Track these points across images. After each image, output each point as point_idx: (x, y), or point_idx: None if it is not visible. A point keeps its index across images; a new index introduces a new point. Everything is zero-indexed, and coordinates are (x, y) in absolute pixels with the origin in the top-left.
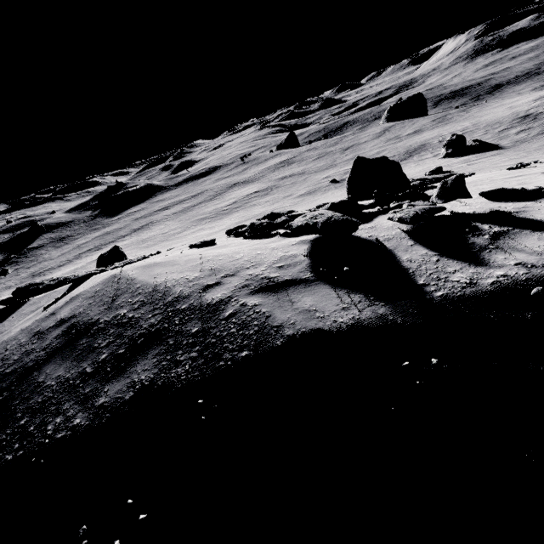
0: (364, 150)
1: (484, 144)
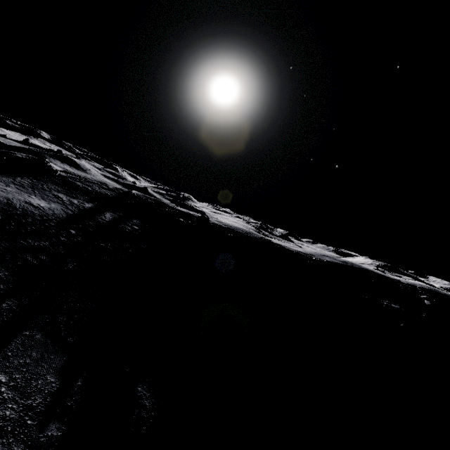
0: None
1: None
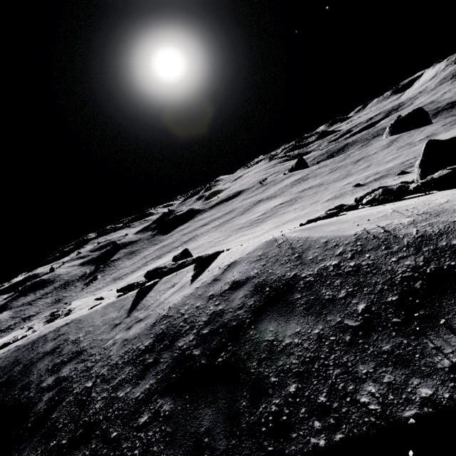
0: (377, 159)
1: None
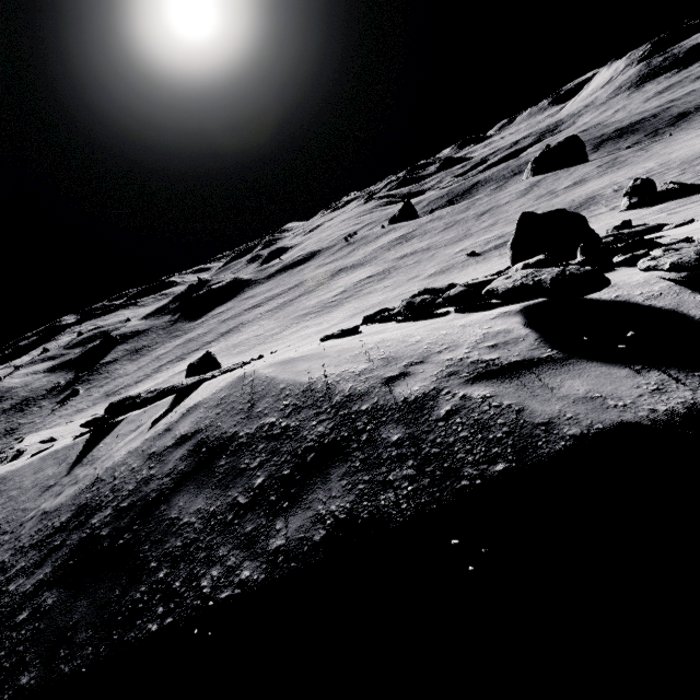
0: (507, 213)
1: (683, 186)
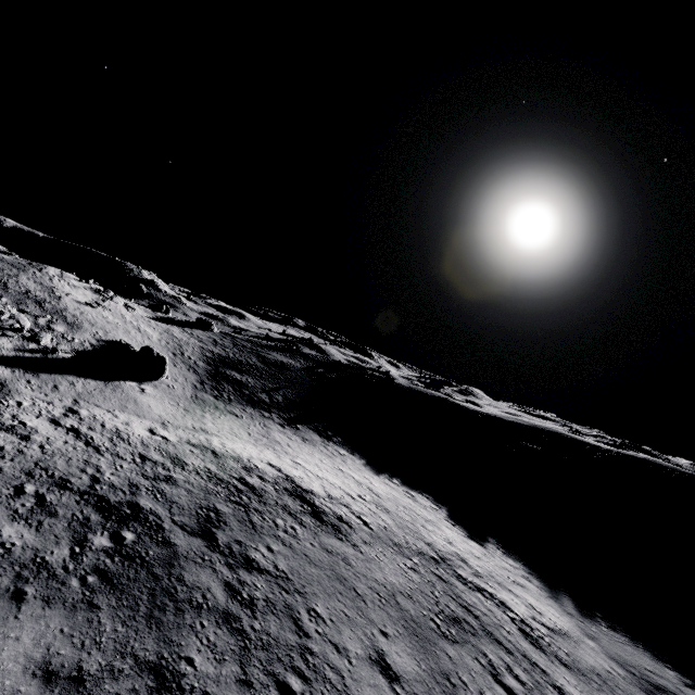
0: None
1: None
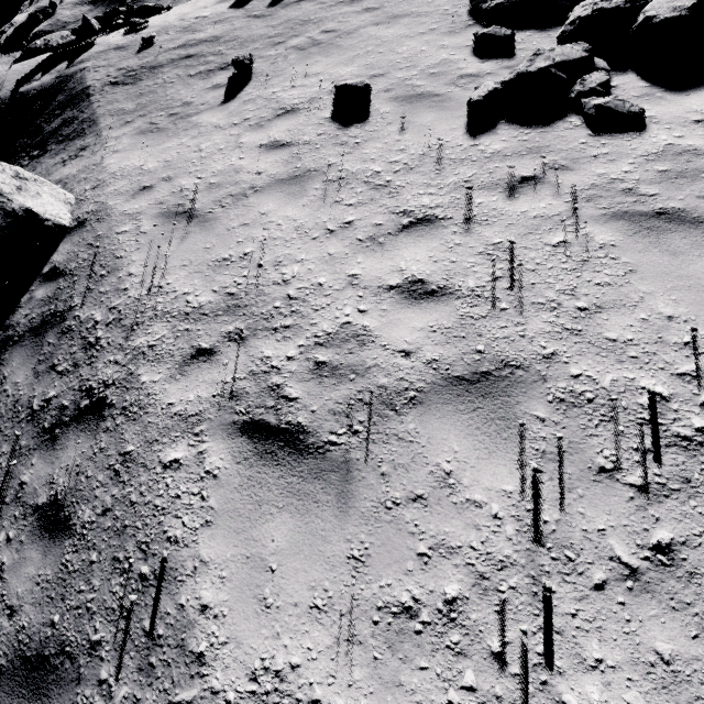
0: None
1: None
